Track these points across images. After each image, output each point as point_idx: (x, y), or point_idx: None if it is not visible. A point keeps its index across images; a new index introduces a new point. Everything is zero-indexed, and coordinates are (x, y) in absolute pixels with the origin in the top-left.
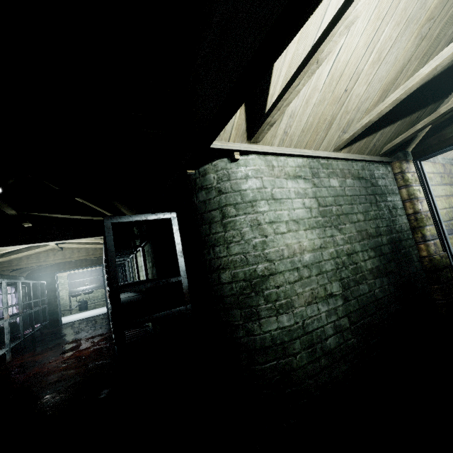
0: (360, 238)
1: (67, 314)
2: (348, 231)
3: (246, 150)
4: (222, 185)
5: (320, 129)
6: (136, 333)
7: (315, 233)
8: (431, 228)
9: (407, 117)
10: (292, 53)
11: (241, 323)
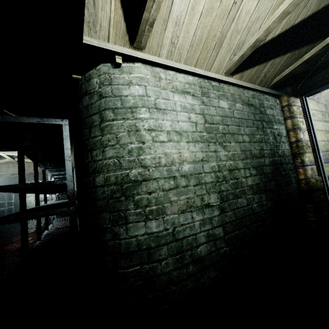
0: (244, 156)
1: None
2: (233, 149)
3: (129, 55)
4: (103, 89)
5: (210, 47)
6: (63, 231)
7: (198, 147)
8: (310, 155)
9: (296, 49)
10: None
11: (109, 226)
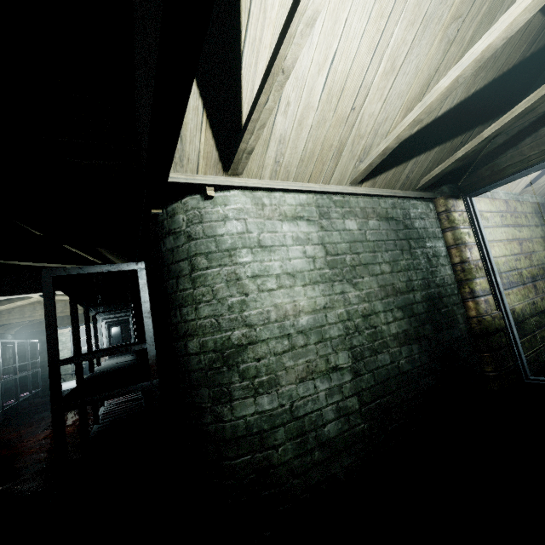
0: (383, 294)
1: (69, 379)
2: (367, 285)
3: (223, 184)
4: (192, 229)
5: (326, 158)
6: (128, 407)
7: (318, 290)
8: (482, 282)
9: (447, 142)
10: (266, 60)
11: (209, 405)
